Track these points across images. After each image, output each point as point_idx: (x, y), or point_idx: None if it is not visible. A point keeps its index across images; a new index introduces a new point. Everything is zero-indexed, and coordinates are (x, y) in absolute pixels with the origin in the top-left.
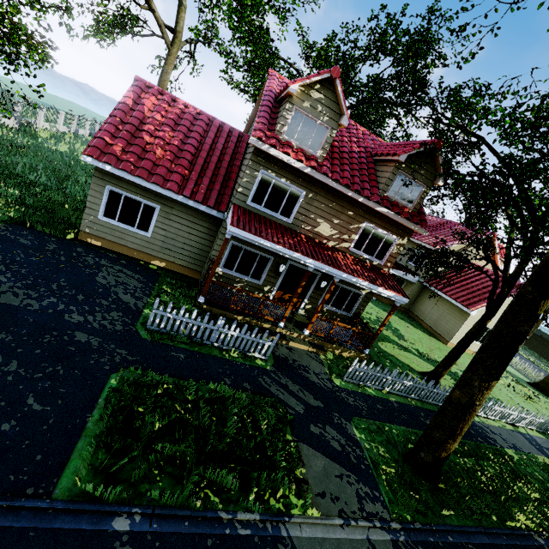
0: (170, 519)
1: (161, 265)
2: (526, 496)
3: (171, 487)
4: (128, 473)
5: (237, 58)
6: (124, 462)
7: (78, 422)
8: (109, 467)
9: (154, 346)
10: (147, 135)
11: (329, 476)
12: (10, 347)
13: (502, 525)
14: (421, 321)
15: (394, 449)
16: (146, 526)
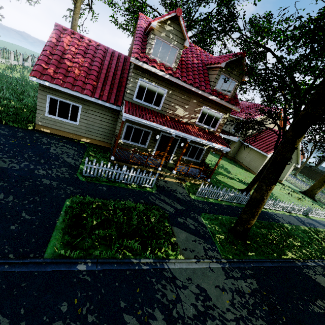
0: (106, 264)
1: (87, 141)
2: (293, 244)
3: (105, 250)
4: (82, 245)
5: (120, 7)
6: (79, 240)
7: (51, 223)
8: (71, 243)
9: (88, 184)
10: (67, 61)
11: (189, 241)
12: (7, 189)
13: (279, 258)
14: (241, 163)
15: (223, 227)
16: (94, 267)
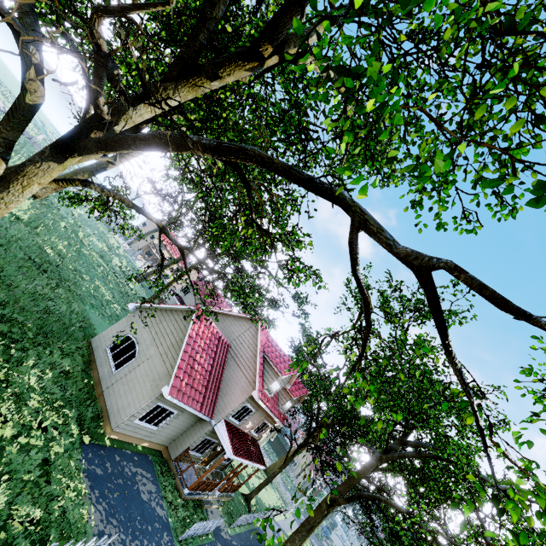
0: None
1: (146, 445)
2: None
3: None
4: None
5: None
6: None
7: None
8: None
9: None
10: (196, 365)
11: None
12: None
13: None
14: None
15: None
16: None
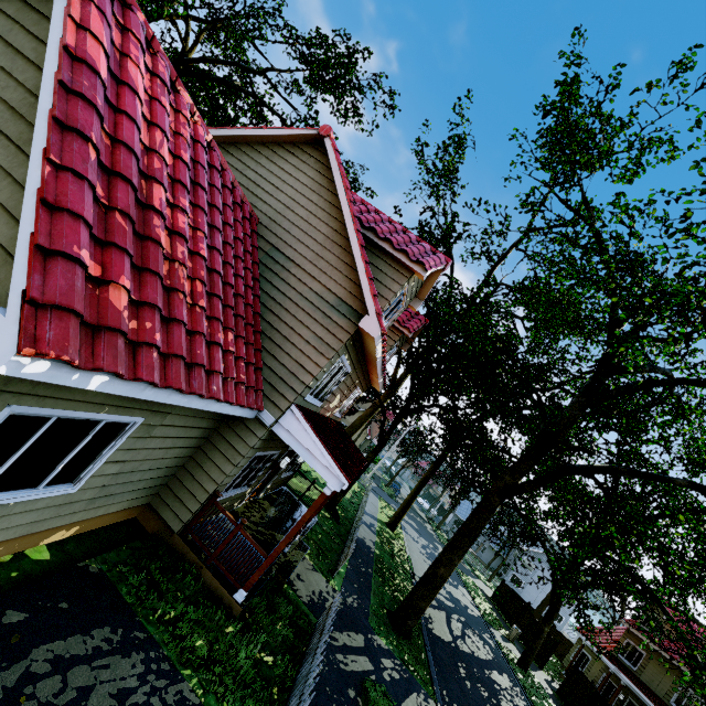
0: None
1: (65, 535)
2: (403, 589)
3: None
4: None
5: None
6: None
7: None
8: None
9: None
10: (162, 230)
11: None
12: None
13: (420, 630)
14: None
15: (390, 628)
16: None
